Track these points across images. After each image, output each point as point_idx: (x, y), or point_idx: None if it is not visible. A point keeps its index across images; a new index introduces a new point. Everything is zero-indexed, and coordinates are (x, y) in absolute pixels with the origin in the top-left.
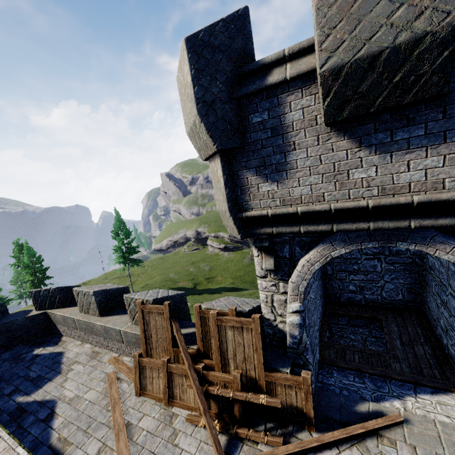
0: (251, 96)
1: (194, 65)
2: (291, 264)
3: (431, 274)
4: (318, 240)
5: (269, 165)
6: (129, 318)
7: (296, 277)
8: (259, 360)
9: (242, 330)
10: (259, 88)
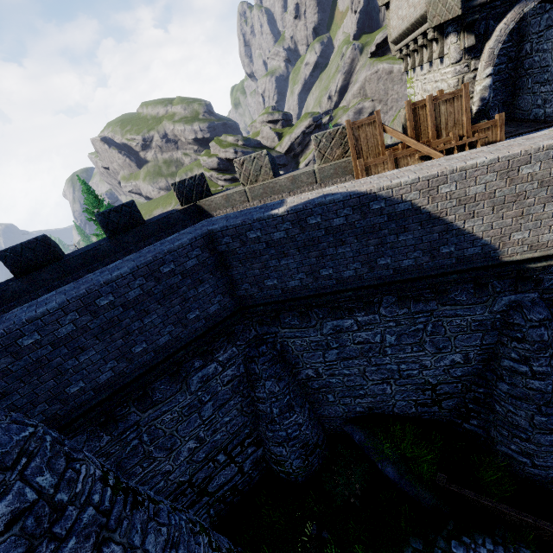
0: None
1: None
2: (484, 39)
3: (527, 75)
4: (508, 9)
5: None
6: (317, 160)
7: (494, 43)
8: (468, 117)
9: (453, 101)
10: None
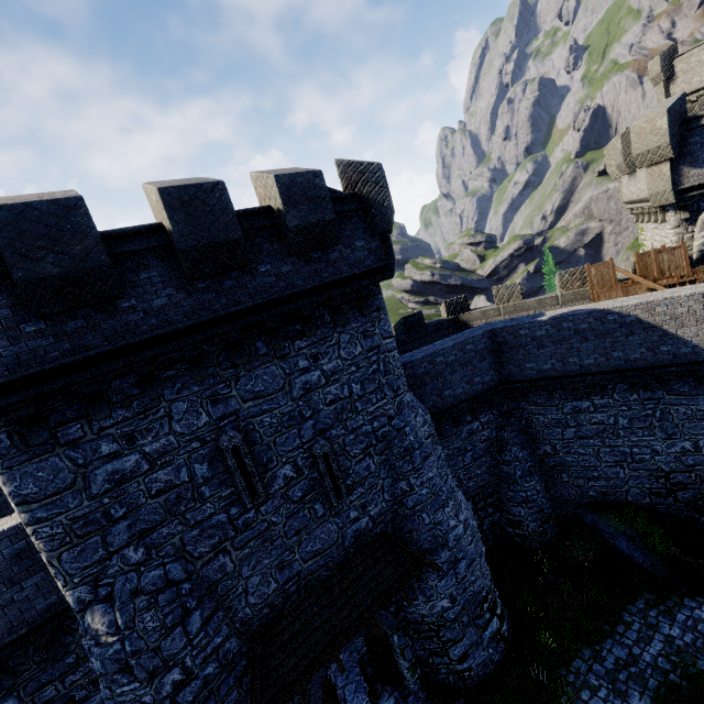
0: (689, 131)
1: (669, 121)
2: (697, 214)
3: None
4: None
5: (697, 161)
6: (559, 289)
7: None
8: (687, 263)
9: (674, 253)
10: (696, 127)
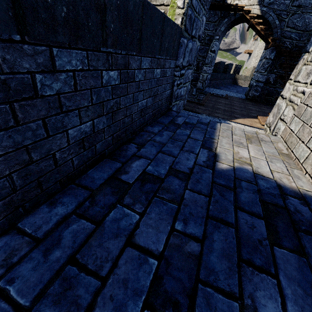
0: None
1: None
2: None
3: None
4: None
5: None
6: None
7: None
8: None
9: None
10: None
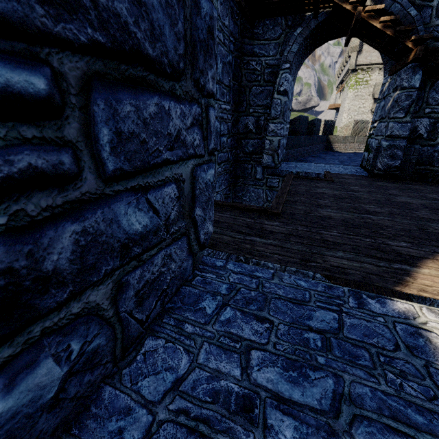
0: None
1: None
2: None
3: None
4: None
5: None
6: None
7: None
8: None
9: None
10: None
